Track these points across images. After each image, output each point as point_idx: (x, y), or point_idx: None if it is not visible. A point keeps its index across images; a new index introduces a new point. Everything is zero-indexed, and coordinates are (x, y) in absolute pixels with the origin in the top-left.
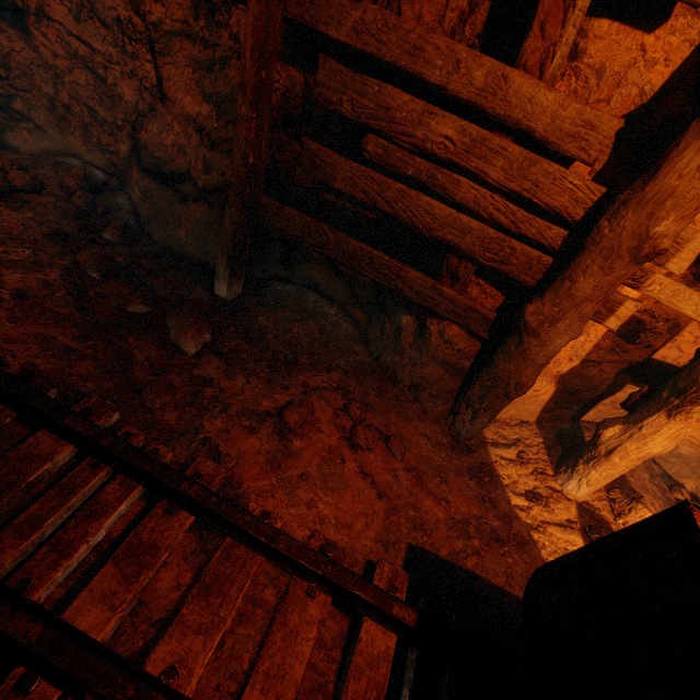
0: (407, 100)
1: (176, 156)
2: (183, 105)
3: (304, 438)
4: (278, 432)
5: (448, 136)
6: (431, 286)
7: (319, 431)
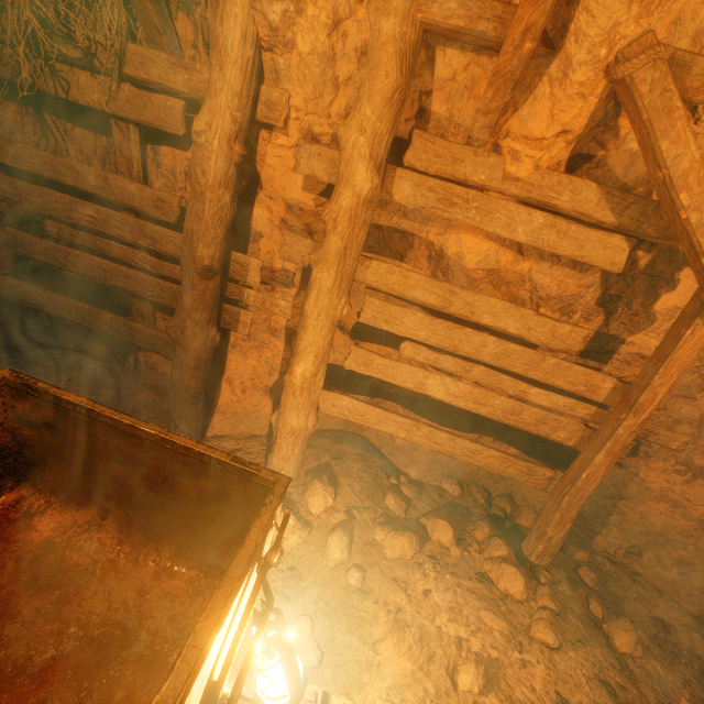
0: (60, 196)
1: None
2: None
3: None
4: None
5: (92, 215)
6: (123, 323)
7: None
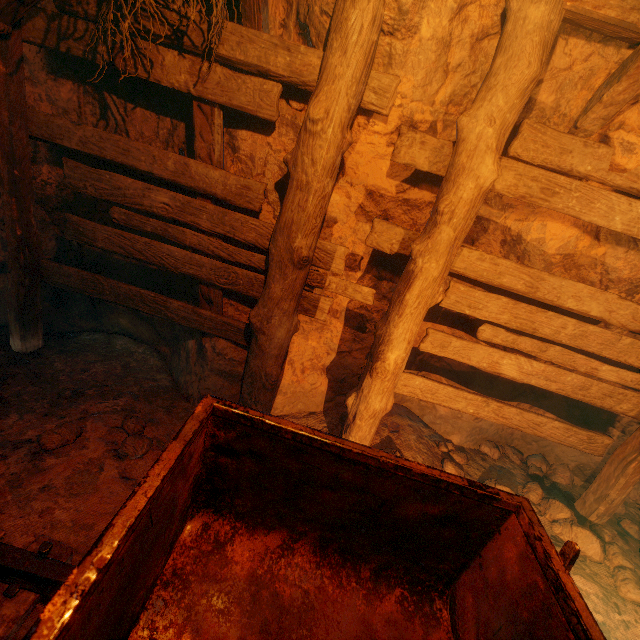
0: (131, 182)
1: None
2: None
3: (63, 455)
4: (33, 455)
5: (166, 202)
6: (192, 310)
7: (84, 448)
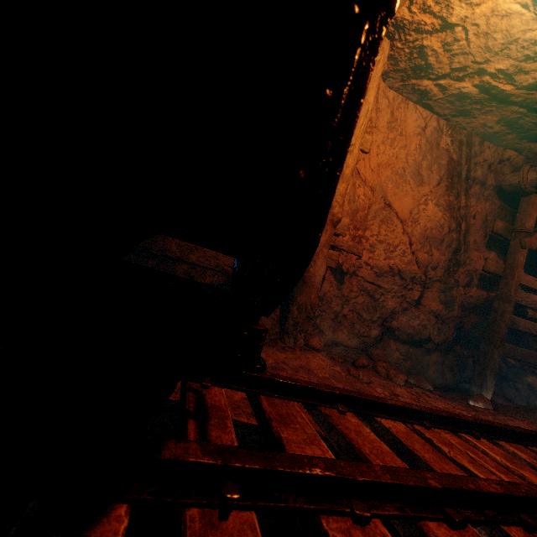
0: None
1: (421, 330)
2: (430, 306)
3: None
4: None
5: None
6: None
7: None
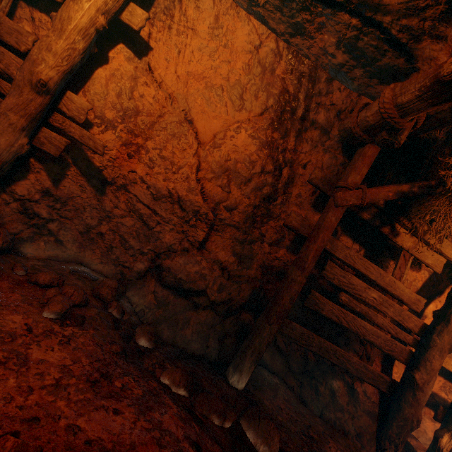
0: (360, 282)
1: (197, 279)
2: (216, 254)
3: None
4: None
5: (374, 297)
6: (363, 364)
7: None
